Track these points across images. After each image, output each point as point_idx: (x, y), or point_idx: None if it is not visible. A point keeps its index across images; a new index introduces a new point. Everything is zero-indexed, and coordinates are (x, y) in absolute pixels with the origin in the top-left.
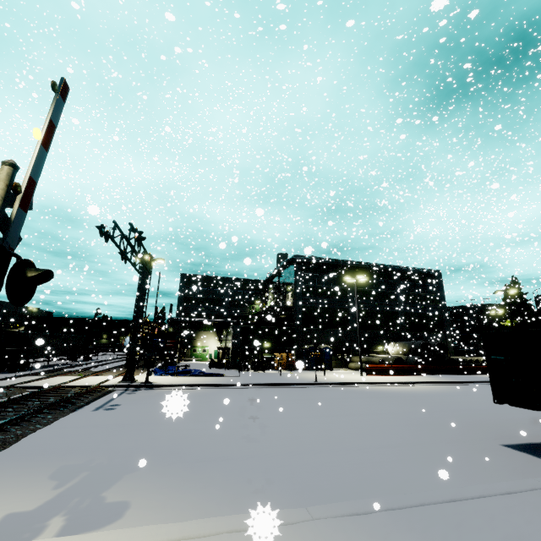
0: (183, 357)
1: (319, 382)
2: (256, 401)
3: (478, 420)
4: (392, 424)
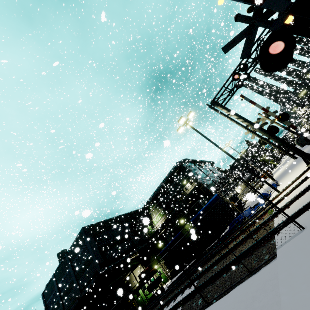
0: None
1: None
2: None
3: None
4: None
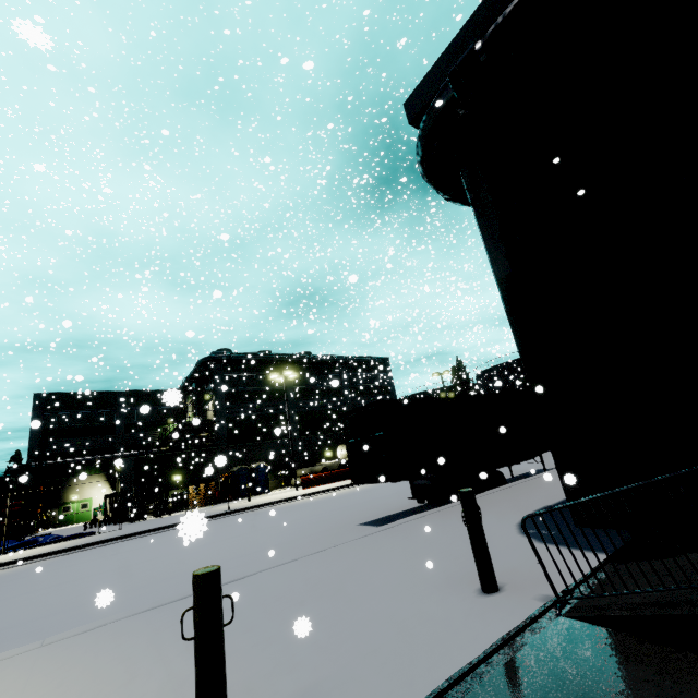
0: (45, 525)
1: (231, 510)
2: (119, 554)
3: (366, 508)
4: (272, 534)
